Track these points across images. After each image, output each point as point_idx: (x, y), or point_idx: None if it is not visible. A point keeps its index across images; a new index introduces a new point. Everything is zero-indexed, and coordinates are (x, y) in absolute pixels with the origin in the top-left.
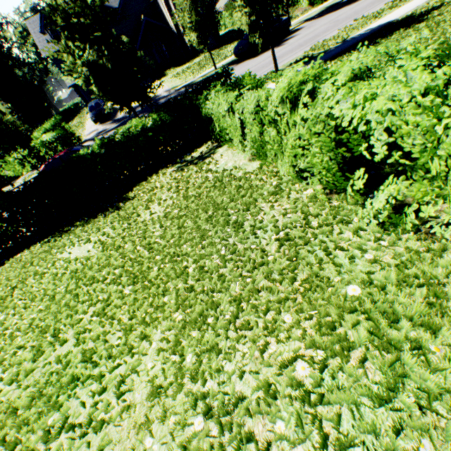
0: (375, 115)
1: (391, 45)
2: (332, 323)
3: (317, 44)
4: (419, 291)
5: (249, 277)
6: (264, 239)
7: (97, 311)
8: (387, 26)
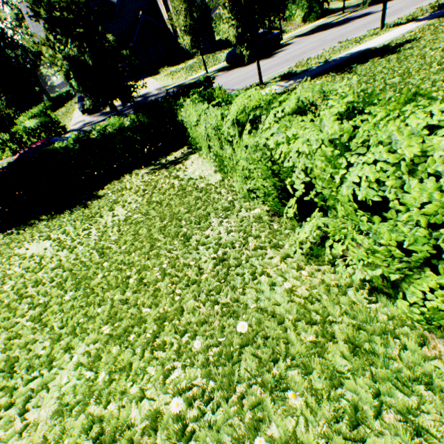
0: (295, 154)
1: (326, 86)
2: (233, 353)
3: (302, 61)
4: (311, 328)
5: (180, 295)
6: (205, 256)
7: (34, 316)
8: (365, 52)
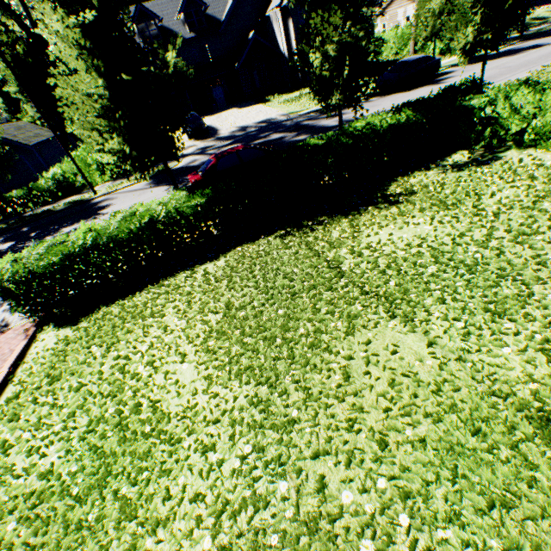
0: None
1: None
2: None
3: (509, 82)
4: None
5: None
6: None
7: None
8: None
